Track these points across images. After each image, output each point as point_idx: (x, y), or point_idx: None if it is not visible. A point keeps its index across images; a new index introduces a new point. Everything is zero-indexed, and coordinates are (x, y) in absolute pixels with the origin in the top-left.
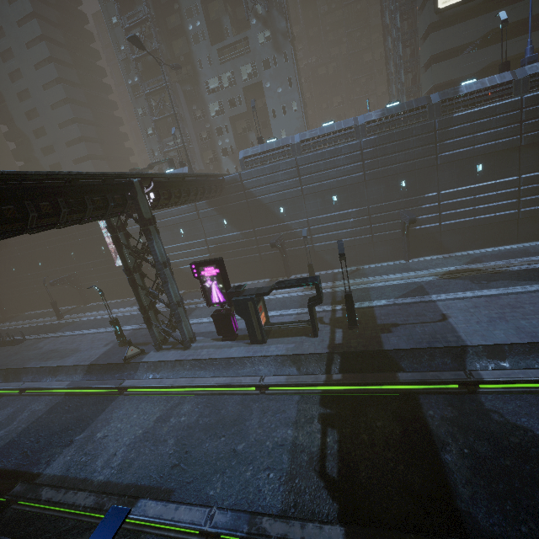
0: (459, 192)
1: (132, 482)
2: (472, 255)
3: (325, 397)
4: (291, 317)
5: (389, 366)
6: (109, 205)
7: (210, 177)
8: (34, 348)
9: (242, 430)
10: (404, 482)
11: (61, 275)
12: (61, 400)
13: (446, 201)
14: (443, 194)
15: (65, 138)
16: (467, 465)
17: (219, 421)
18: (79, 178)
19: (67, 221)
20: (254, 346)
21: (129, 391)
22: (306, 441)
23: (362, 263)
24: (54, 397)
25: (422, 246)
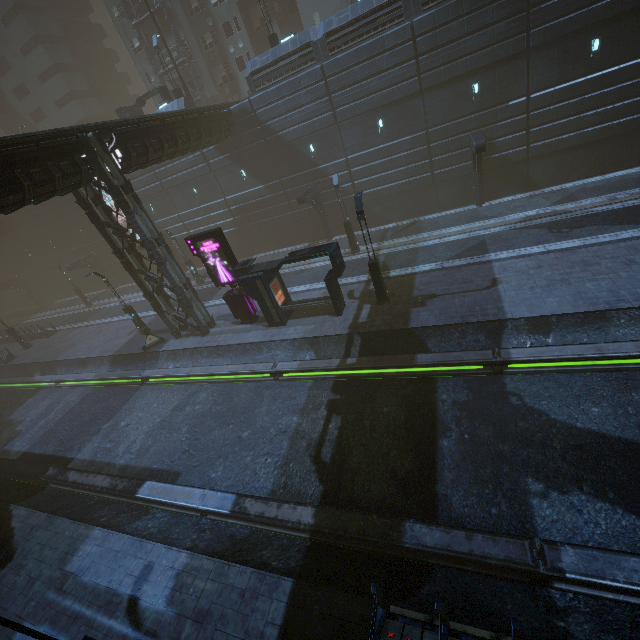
0: (559, 92)
1: (147, 466)
2: (567, 190)
3: (339, 382)
4: (320, 293)
5: (414, 346)
6: (55, 177)
7: (209, 110)
8: (65, 339)
9: (251, 418)
10: (392, 466)
11: (80, 257)
12: (91, 391)
13: (539, 110)
14: (534, 99)
15: (35, 70)
16: (462, 450)
17: (230, 409)
18: (3, 146)
19: (5, 205)
20: (273, 329)
21: (150, 381)
22: (308, 428)
23: (421, 213)
24: (85, 389)
25: (501, 182)
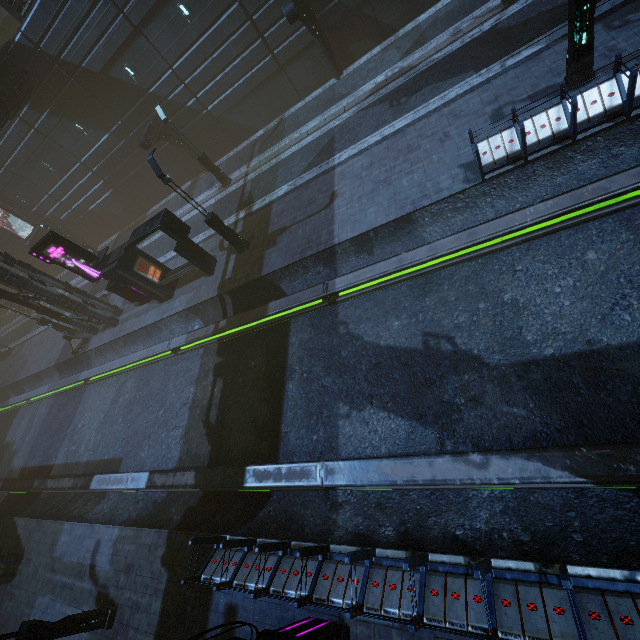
0: None
1: (101, 459)
2: (419, 28)
3: (221, 344)
4: None
5: (272, 292)
6: None
7: None
8: (20, 356)
9: (163, 397)
10: (255, 417)
11: None
12: (53, 401)
13: None
14: None
15: None
16: (301, 389)
17: (149, 392)
18: None
19: None
20: (164, 305)
21: (90, 380)
22: (201, 396)
23: (284, 107)
24: (49, 400)
25: (351, 39)
